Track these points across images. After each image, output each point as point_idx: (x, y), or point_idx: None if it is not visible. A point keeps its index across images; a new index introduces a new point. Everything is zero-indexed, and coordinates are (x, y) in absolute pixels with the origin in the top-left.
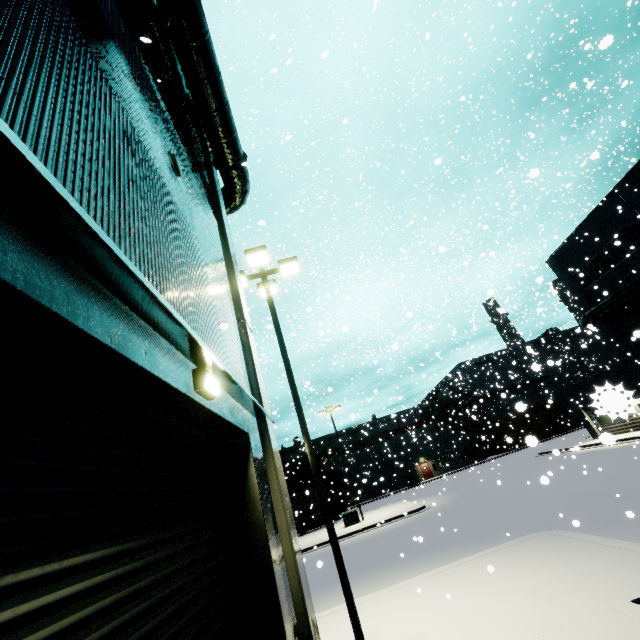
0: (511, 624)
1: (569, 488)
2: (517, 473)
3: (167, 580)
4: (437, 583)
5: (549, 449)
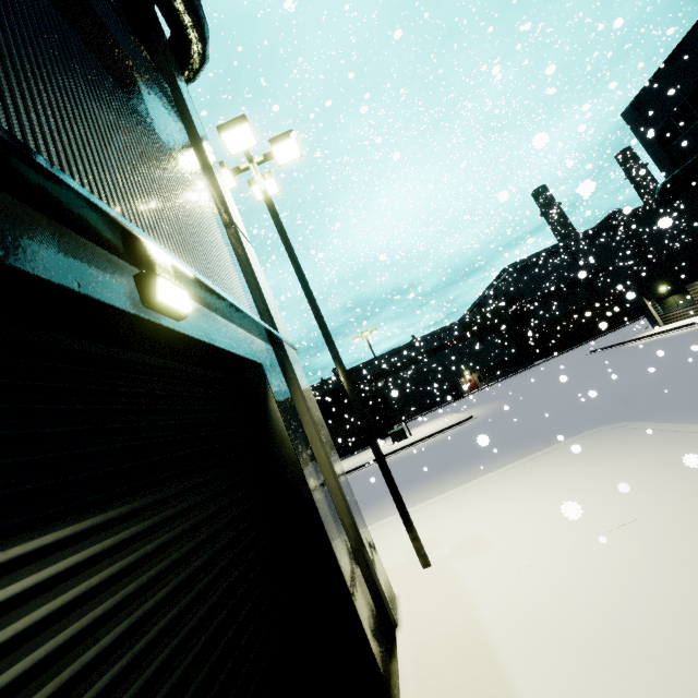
0: (579, 519)
1: (629, 380)
2: (568, 373)
3: (149, 559)
4: (493, 486)
5: (603, 346)
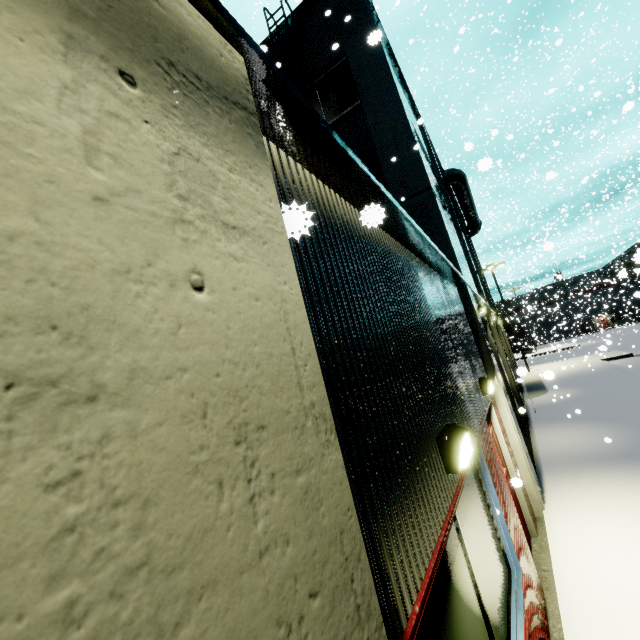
0: (568, 364)
1: None
2: None
3: None
4: (557, 362)
5: None
